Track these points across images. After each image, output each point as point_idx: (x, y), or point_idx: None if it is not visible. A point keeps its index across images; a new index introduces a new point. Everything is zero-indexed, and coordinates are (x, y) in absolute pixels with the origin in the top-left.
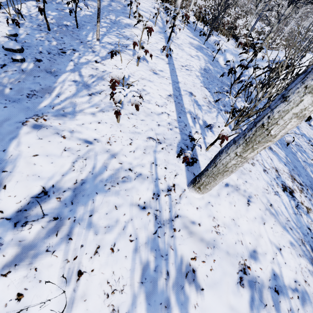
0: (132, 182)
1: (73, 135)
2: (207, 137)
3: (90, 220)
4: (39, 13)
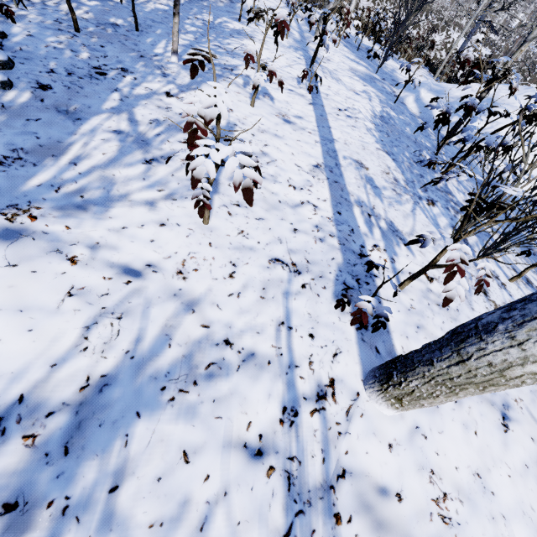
0: (232, 378)
1: (96, 254)
2: (398, 258)
3: (111, 506)
4: (62, 1)
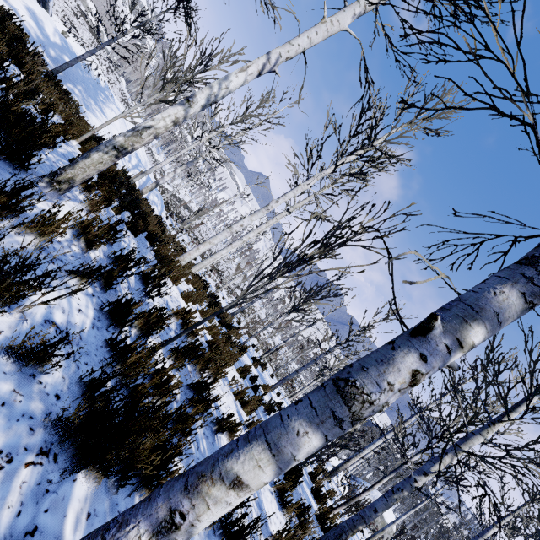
0: None
1: None
2: None
3: None
4: None
